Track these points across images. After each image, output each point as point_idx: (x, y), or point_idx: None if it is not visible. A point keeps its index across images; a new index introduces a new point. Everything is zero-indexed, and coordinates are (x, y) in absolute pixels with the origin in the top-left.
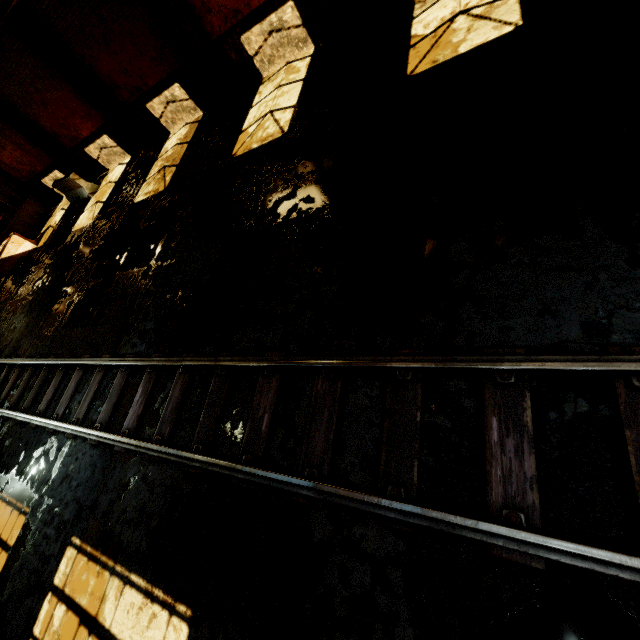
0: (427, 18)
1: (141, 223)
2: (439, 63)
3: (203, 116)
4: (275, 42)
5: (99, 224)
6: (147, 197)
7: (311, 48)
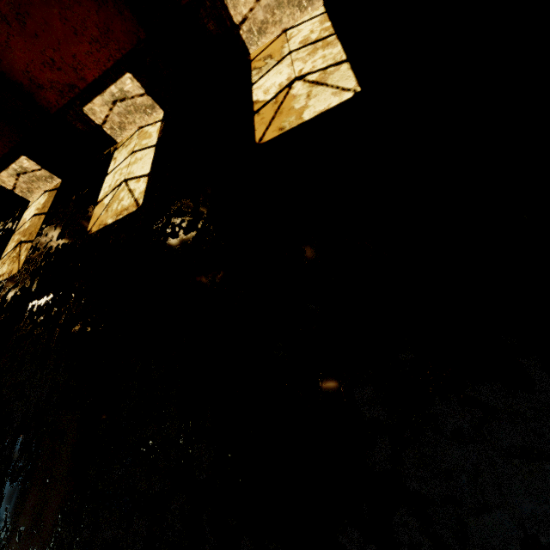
0: (265, 84)
1: None
2: (286, 130)
3: (61, 183)
4: (121, 110)
5: None
6: None
7: (160, 113)
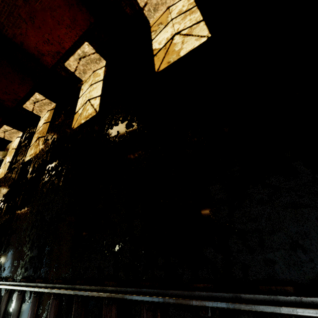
0: (159, 39)
1: (28, 175)
2: (171, 63)
3: (56, 105)
4: (84, 63)
5: (7, 176)
6: (31, 157)
7: (104, 62)
